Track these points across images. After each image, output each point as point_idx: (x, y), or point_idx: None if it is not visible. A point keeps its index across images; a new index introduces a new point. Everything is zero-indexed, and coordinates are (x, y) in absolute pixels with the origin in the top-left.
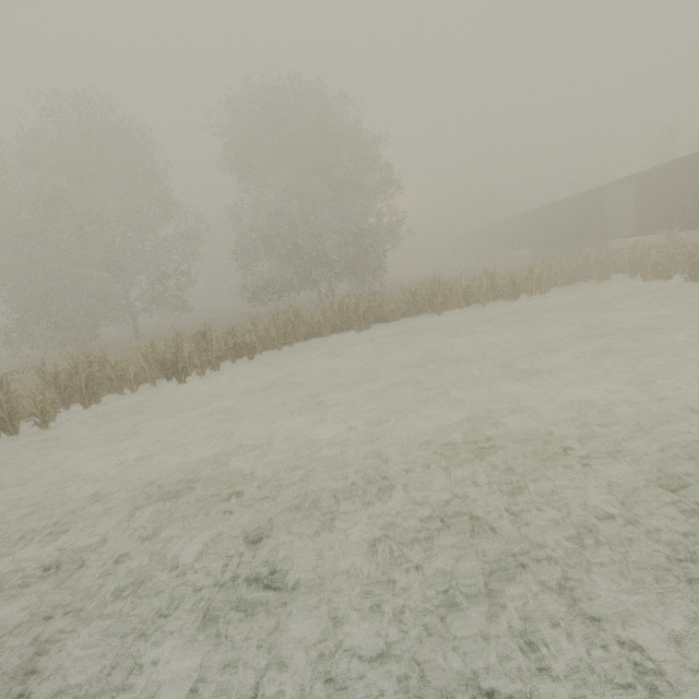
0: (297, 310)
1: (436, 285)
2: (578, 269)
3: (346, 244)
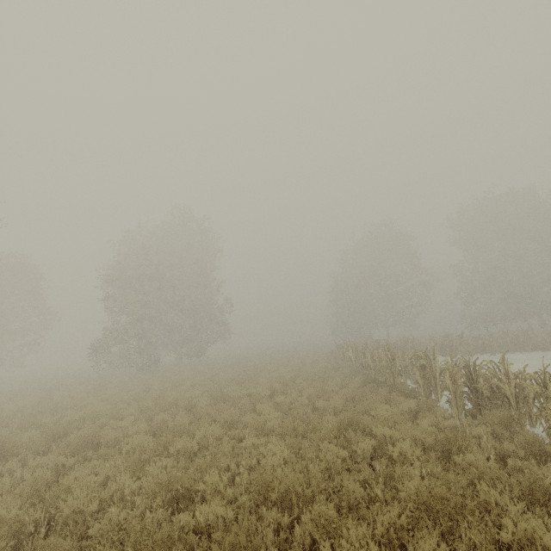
0: (525, 330)
1: None
2: None
3: None
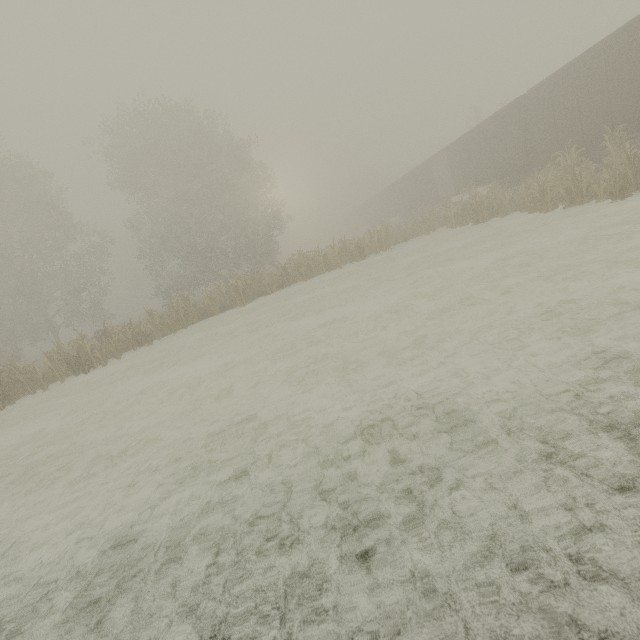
0: (186, 298)
1: (301, 258)
2: (413, 227)
3: (236, 236)
